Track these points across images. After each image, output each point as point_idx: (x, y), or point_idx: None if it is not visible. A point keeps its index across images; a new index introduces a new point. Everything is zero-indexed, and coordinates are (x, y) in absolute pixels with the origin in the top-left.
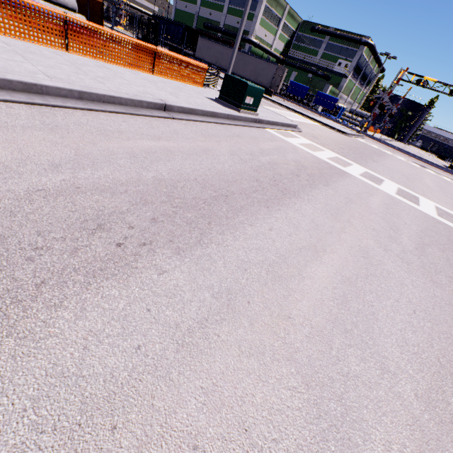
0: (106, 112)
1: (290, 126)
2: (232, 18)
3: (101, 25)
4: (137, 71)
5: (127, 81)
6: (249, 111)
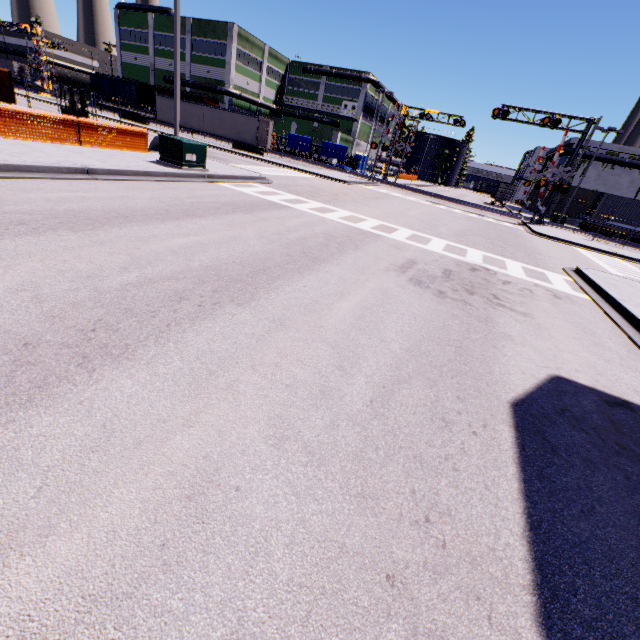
0: (25, 178)
1: (255, 179)
2: (199, 67)
3: (13, 98)
4: (62, 144)
5: (46, 154)
6: (195, 168)
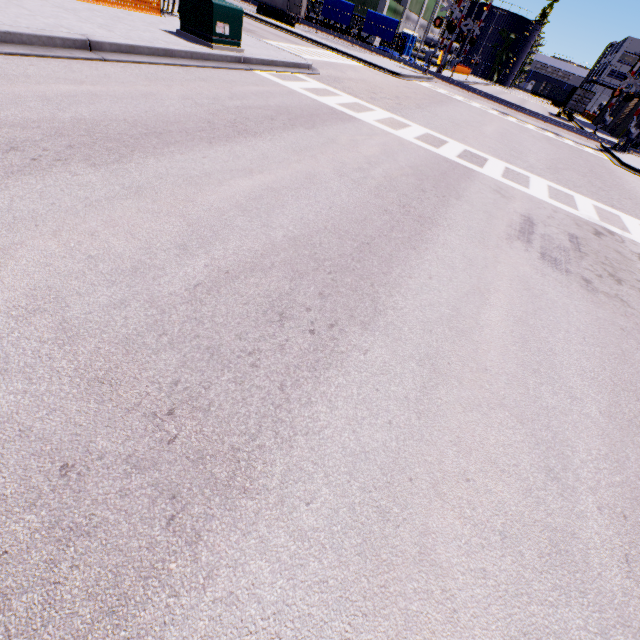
0: (5, 55)
1: (299, 66)
2: None
3: None
4: None
5: (28, 11)
6: (228, 46)
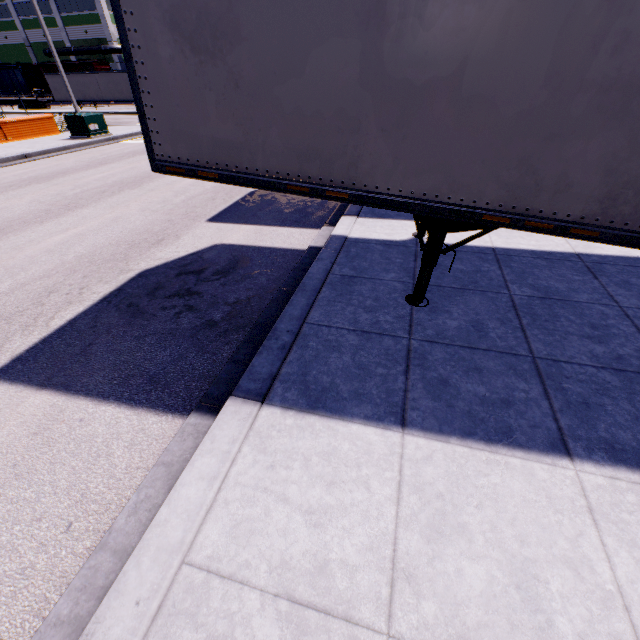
0: None
1: None
2: (75, 29)
3: None
4: None
5: None
6: (101, 135)
